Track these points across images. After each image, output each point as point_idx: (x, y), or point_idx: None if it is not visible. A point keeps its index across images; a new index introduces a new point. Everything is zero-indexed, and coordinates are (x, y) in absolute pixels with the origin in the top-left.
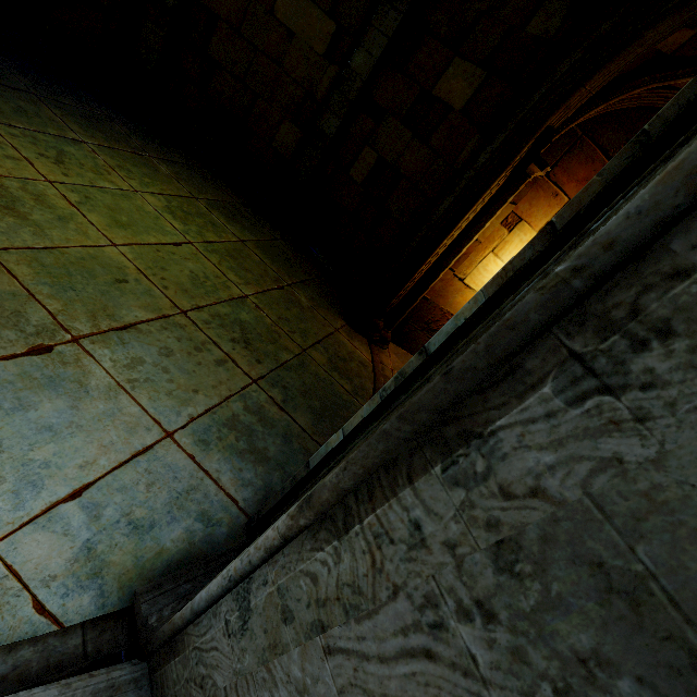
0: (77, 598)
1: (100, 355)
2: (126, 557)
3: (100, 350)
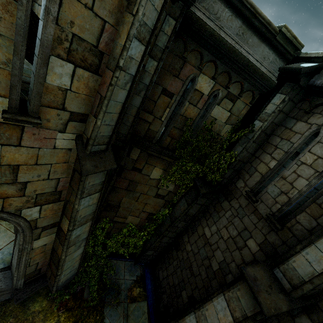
0: (0, 265)
1: (3, 223)
2: (9, 258)
3: (3, 222)
